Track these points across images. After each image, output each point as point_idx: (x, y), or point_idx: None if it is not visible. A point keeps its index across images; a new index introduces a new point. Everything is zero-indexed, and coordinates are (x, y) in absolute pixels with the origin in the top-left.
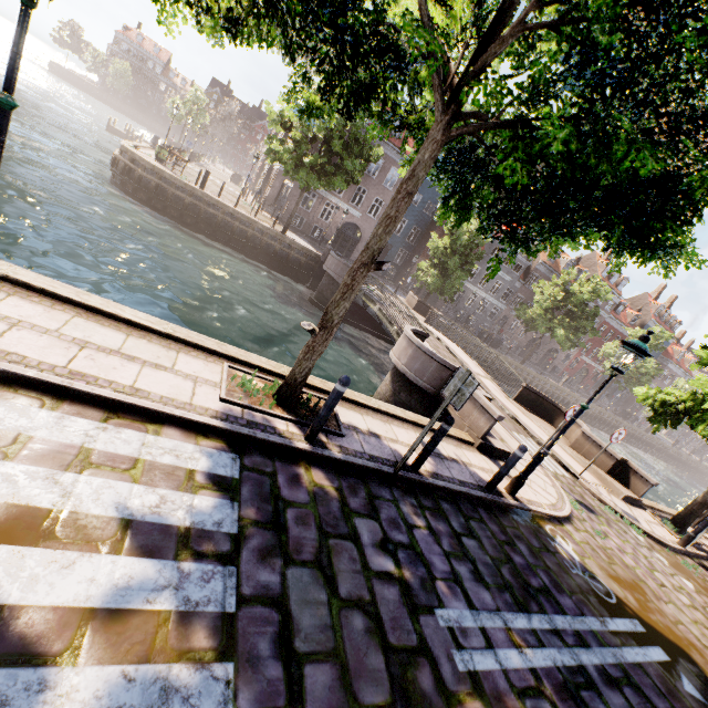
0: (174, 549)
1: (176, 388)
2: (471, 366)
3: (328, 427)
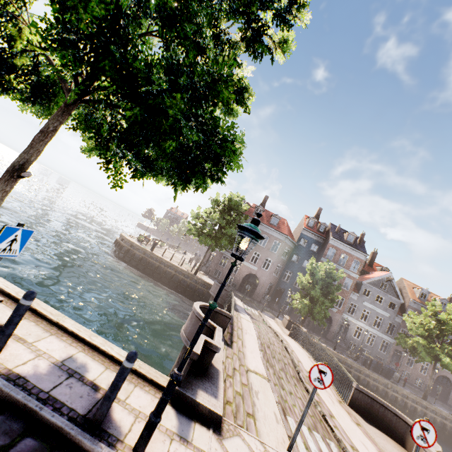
0: None
1: None
2: (305, 365)
3: None
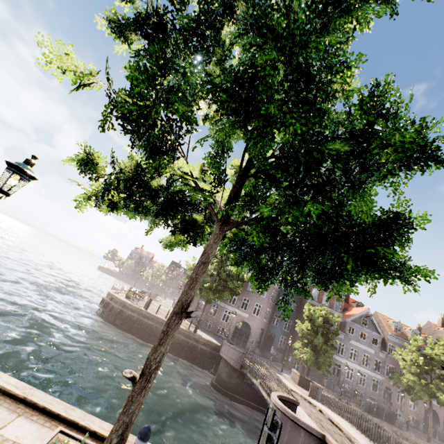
0: None
1: None
2: (361, 441)
3: None
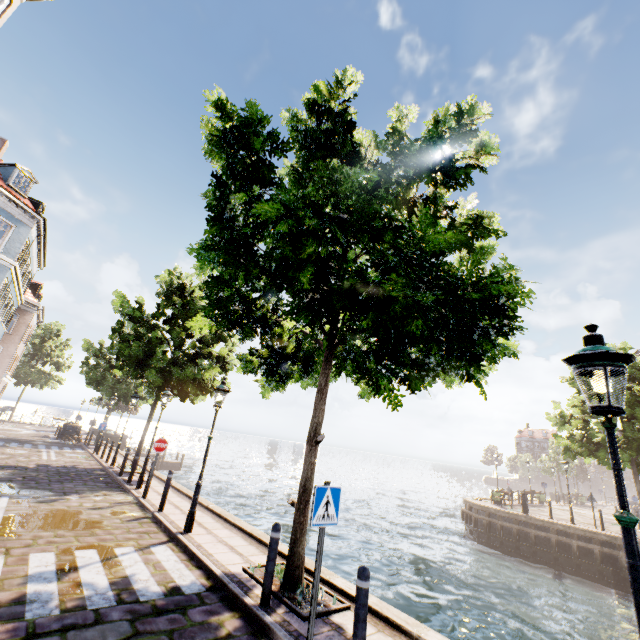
0: (118, 588)
1: (229, 560)
2: None
3: (300, 609)
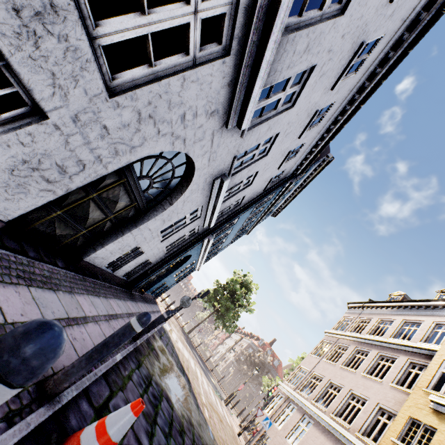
0: None
1: None
2: None
3: None
